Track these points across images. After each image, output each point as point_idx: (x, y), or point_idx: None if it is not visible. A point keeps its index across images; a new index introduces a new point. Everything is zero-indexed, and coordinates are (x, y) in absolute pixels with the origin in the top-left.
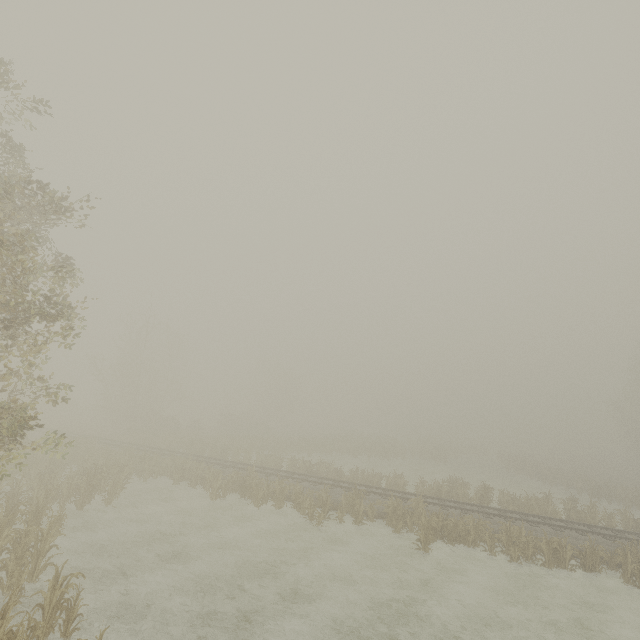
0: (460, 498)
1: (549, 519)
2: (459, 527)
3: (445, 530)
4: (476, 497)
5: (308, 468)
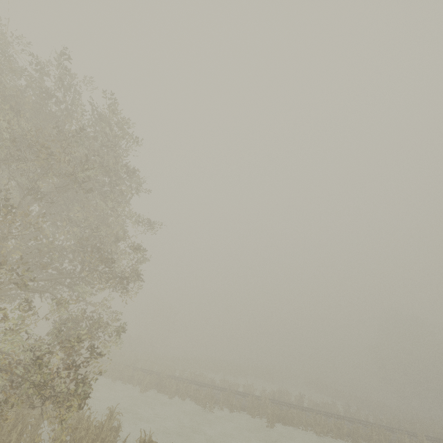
0: (286, 401)
1: (335, 415)
2: (289, 414)
3: (281, 416)
4: (295, 401)
5: (193, 377)
